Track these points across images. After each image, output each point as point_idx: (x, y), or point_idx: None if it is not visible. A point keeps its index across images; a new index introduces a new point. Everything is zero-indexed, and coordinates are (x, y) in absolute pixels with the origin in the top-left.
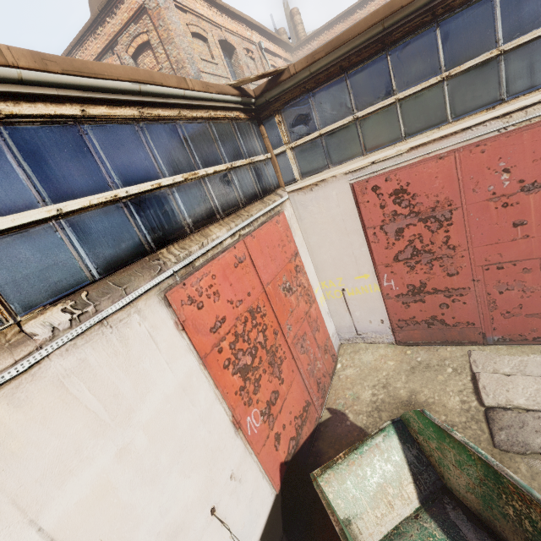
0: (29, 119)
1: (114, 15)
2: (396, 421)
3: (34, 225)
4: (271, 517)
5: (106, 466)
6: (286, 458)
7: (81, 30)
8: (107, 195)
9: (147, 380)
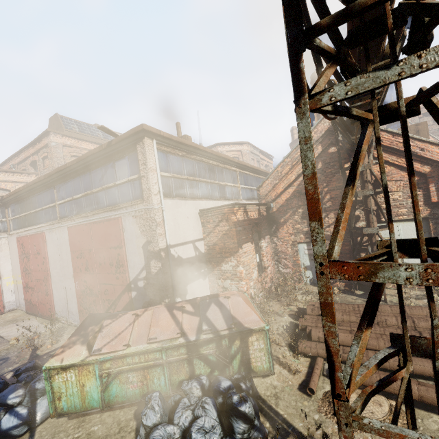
0: None
1: (40, 143)
2: None
3: None
4: None
5: None
6: None
7: (28, 144)
8: None
9: None
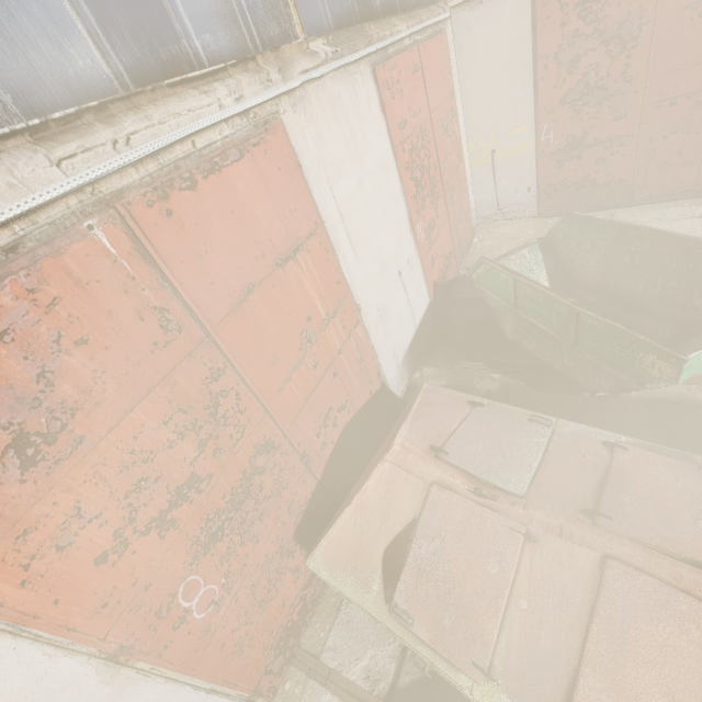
0: None
1: None
2: (541, 240)
3: None
4: (427, 315)
5: (354, 186)
6: (437, 282)
7: None
8: None
9: (367, 140)
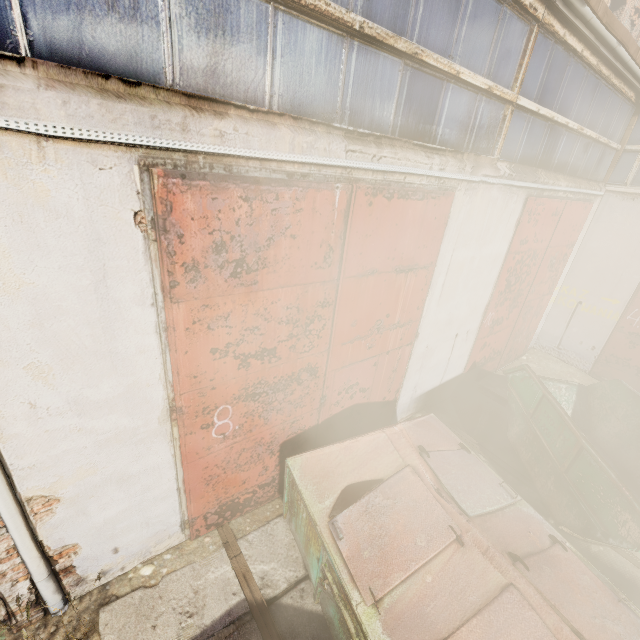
0: (564, 46)
1: None
2: (582, 386)
3: (526, 112)
4: (454, 380)
5: (468, 258)
6: (477, 363)
7: None
8: (552, 114)
9: (495, 236)
